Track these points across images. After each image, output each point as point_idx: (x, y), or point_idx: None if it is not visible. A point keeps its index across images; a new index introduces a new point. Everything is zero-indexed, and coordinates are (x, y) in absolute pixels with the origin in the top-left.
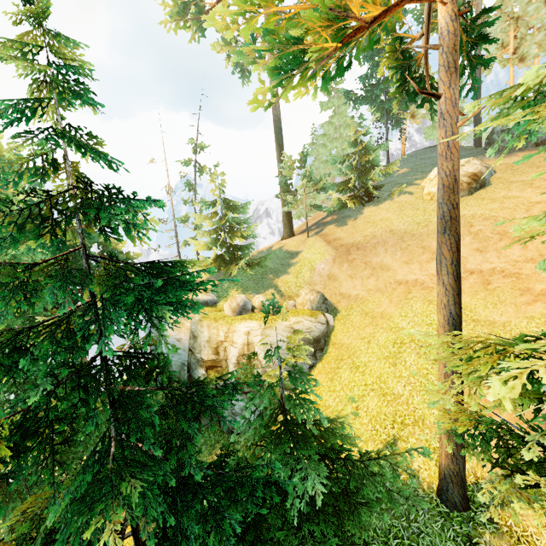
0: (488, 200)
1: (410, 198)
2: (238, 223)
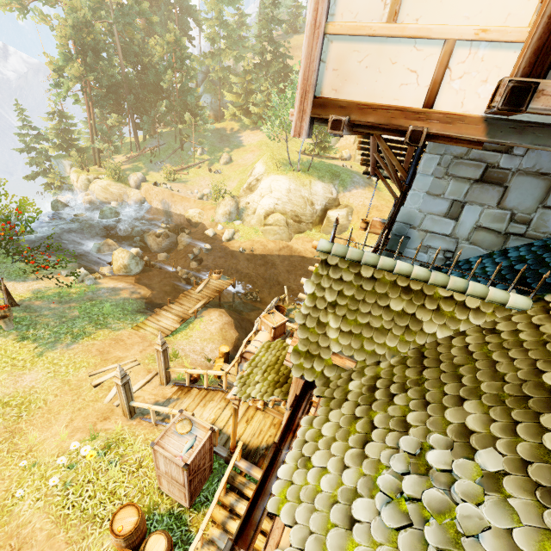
0: None
1: None
2: (244, 24)
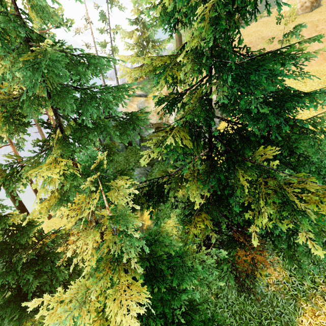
0: (324, 12)
1: (270, 18)
2: (152, 40)
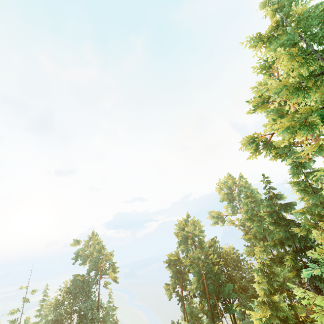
0: None
1: None
2: None
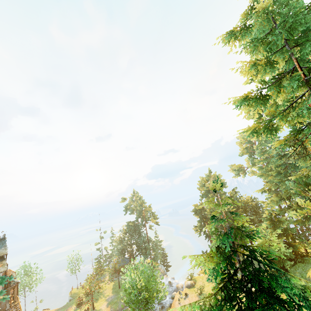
0: None
1: None
2: None
